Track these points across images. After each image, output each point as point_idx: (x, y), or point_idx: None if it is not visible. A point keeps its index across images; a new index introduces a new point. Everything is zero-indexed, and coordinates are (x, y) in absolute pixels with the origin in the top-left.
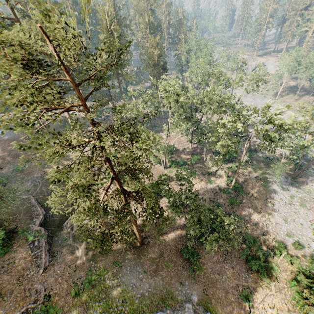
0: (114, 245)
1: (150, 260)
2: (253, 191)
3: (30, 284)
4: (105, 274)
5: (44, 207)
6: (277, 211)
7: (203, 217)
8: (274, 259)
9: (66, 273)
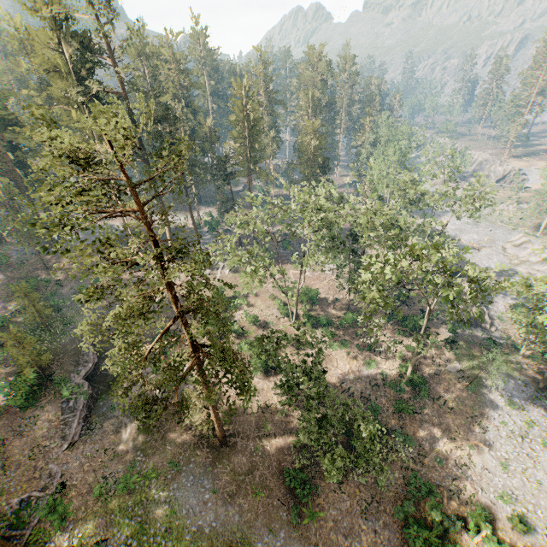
0: (179, 434)
1: (229, 475)
2: (448, 395)
3: (44, 462)
4: (153, 478)
5: (99, 352)
6: (490, 444)
7: (329, 418)
8: (462, 538)
9: (99, 460)
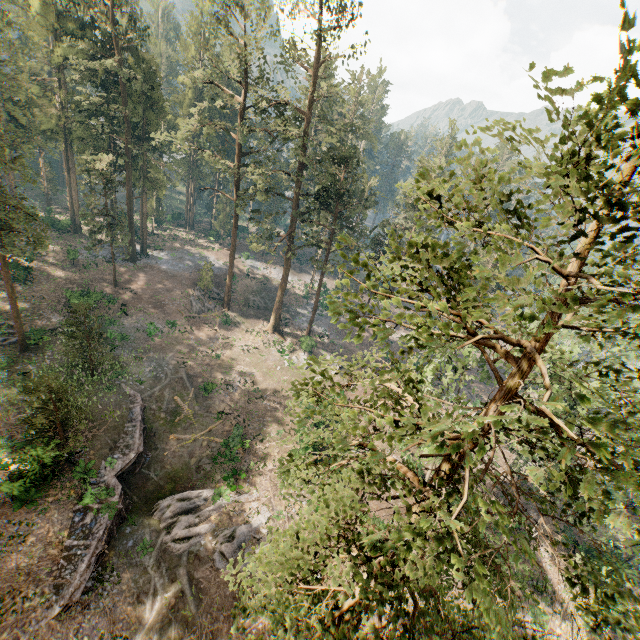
0: None
1: None
2: None
3: (13, 633)
4: None
5: (147, 433)
6: None
7: None
8: None
9: None
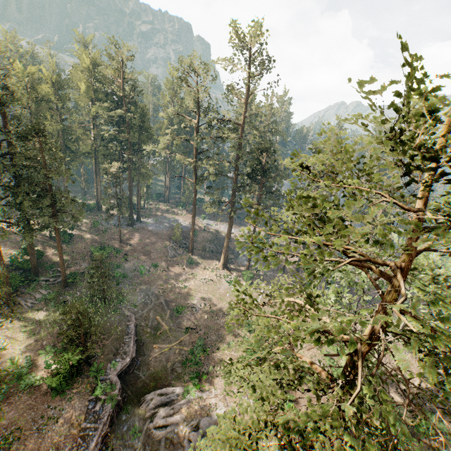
0: None
1: None
2: None
3: None
4: None
5: (138, 343)
6: None
7: None
8: None
9: None
